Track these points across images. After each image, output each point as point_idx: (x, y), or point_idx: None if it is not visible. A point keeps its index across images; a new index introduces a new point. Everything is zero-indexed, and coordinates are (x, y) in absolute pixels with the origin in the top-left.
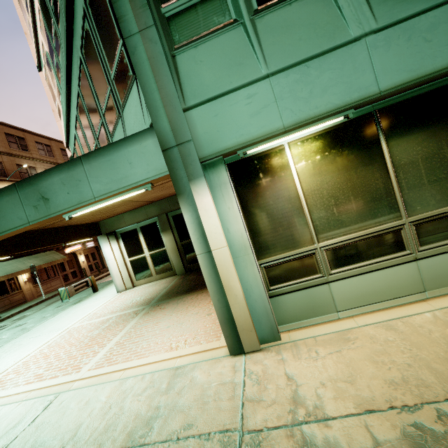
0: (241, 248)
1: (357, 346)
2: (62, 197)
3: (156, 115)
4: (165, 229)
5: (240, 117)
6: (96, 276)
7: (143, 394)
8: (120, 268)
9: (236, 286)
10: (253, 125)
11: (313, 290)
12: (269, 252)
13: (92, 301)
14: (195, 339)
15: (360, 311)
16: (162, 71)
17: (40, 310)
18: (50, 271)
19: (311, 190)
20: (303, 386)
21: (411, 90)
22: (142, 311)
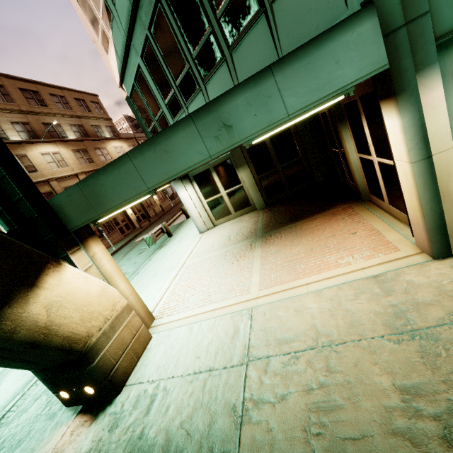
0: None
1: None
2: (248, 120)
3: None
4: (241, 164)
5: None
6: (166, 223)
7: (358, 298)
8: (199, 210)
9: None
10: None
11: None
12: None
13: (178, 244)
14: (365, 254)
15: None
16: None
17: (122, 258)
18: (108, 226)
19: None
20: None
21: None
22: (257, 243)
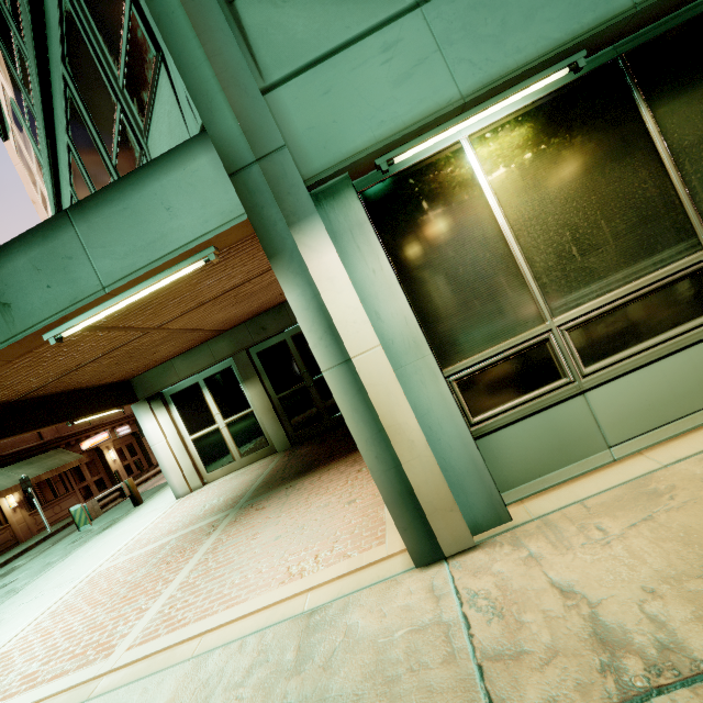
0: (407, 347)
1: (683, 501)
2: (37, 295)
3: (209, 107)
4: (248, 376)
5: (374, 89)
6: (138, 478)
7: (246, 682)
8: (177, 455)
9: (409, 423)
10: (400, 101)
11: (557, 413)
12: (460, 350)
13: (133, 521)
14: (335, 551)
15: (653, 440)
16: (211, 22)
17: (41, 553)
18: (58, 485)
19: (524, 218)
20: (606, 604)
21: (681, 10)
22: (224, 521)
